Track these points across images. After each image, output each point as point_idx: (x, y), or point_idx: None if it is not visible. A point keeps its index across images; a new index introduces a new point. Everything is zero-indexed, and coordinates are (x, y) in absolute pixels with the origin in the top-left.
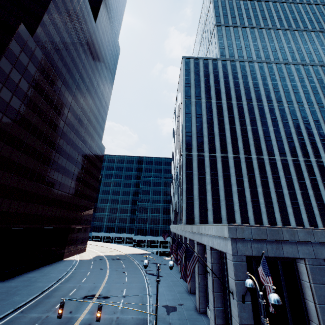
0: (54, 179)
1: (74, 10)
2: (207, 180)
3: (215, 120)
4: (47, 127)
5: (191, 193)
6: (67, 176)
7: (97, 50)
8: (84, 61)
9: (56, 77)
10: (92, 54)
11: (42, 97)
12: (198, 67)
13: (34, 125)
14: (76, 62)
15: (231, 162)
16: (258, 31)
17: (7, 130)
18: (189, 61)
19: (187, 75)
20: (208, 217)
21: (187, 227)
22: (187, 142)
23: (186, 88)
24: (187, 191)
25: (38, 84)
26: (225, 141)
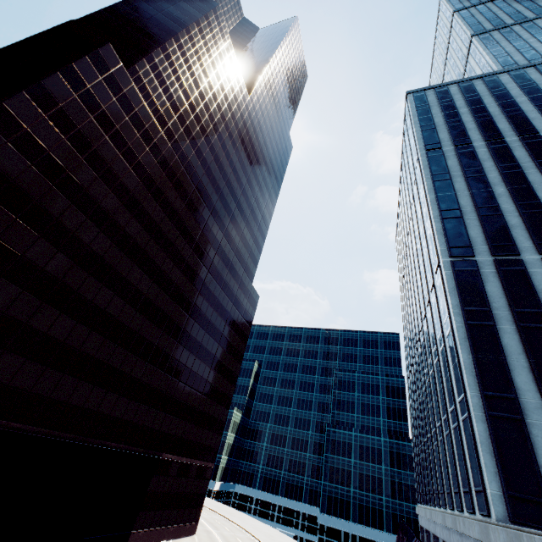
0: (131, 328)
1: (212, 65)
2: None
3: (530, 173)
4: (133, 220)
5: (504, 382)
6: (167, 331)
7: (250, 133)
8: (224, 139)
9: (165, 144)
10: (240, 134)
11: (130, 165)
12: (449, 96)
13: (103, 207)
14: (210, 136)
15: None
16: None
17: (34, 196)
18: (424, 93)
19: (423, 113)
20: None
21: None
22: (449, 233)
23: (423, 132)
24: (482, 375)
25: (125, 142)
26: None
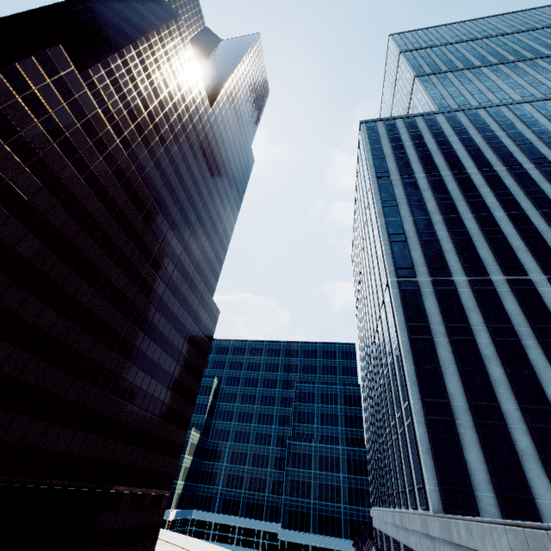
0: (79, 351)
1: (173, 75)
2: (483, 349)
3: (459, 204)
4: (84, 233)
5: (439, 389)
6: (120, 352)
7: (212, 145)
8: (185, 150)
9: (121, 154)
10: (202, 146)
11: (81, 175)
12: (396, 129)
13: (48, 219)
14: (170, 147)
15: (547, 294)
16: (507, 66)
17: None
18: (375, 124)
19: (374, 143)
20: (533, 486)
21: (471, 528)
22: (396, 256)
23: (375, 161)
24: (422, 384)
25: (75, 150)
26: (506, 244)
